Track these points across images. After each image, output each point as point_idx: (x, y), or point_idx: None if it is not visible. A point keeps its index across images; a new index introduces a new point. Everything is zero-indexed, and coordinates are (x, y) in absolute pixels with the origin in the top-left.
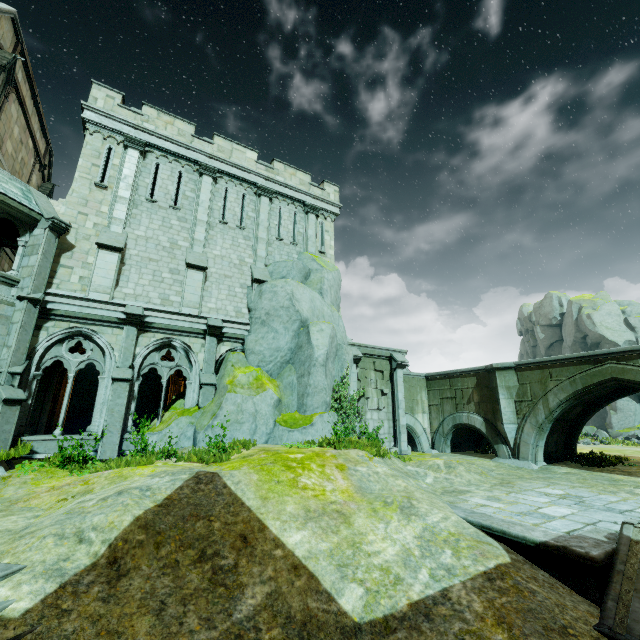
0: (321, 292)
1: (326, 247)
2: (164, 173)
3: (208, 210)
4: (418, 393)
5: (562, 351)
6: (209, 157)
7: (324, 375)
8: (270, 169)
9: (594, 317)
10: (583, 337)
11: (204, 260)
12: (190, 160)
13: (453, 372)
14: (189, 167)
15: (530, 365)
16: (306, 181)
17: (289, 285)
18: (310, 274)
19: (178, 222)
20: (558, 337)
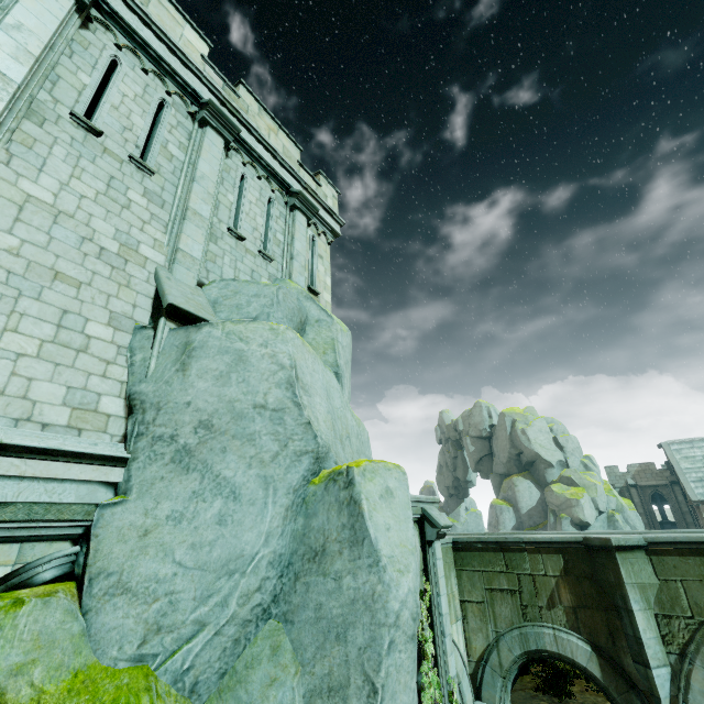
0: (338, 373)
1: (319, 284)
2: None
3: (36, 61)
4: (448, 579)
5: (494, 467)
6: None
7: (414, 676)
8: (232, 92)
9: (529, 433)
10: (518, 454)
11: None
12: None
13: (514, 541)
14: None
15: (679, 546)
16: (293, 155)
17: (284, 341)
18: (305, 327)
19: None
20: (487, 451)
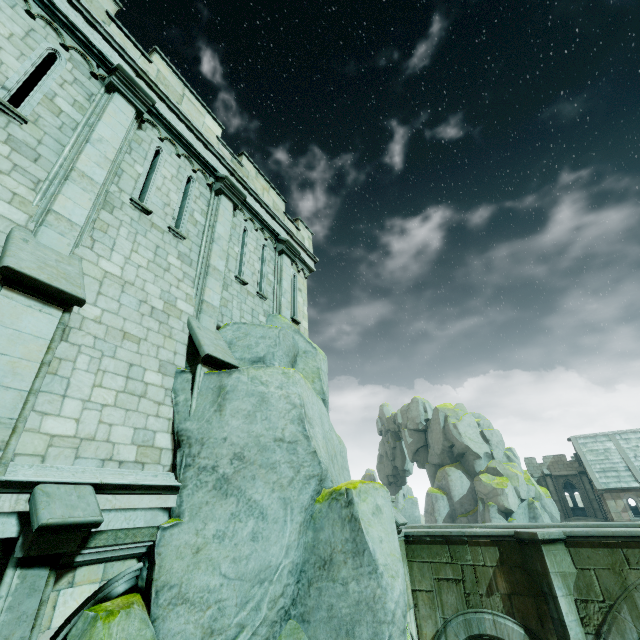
0: (325, 399)
1: (299, 314)
2: (1, 19)
3: (111, 164)
4: None
5: (429, 458)
6: (137, 73)
7: None
8: (237, 163)
9: (459, 427)
10: (450, 446)
11: (73, 275)
12: (90, 48)
13: (457, 535)
14: (82, 59)
15: (591, 539)
16: (280, 207)
17: (294, 383)
18: (296, 358)
19: (6, 147)
20: (423, 442)
